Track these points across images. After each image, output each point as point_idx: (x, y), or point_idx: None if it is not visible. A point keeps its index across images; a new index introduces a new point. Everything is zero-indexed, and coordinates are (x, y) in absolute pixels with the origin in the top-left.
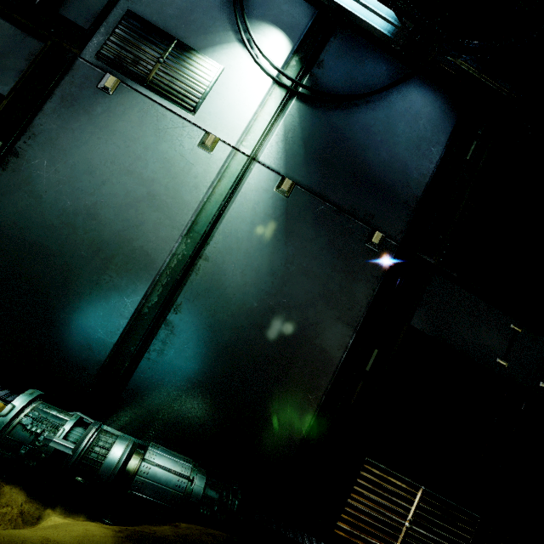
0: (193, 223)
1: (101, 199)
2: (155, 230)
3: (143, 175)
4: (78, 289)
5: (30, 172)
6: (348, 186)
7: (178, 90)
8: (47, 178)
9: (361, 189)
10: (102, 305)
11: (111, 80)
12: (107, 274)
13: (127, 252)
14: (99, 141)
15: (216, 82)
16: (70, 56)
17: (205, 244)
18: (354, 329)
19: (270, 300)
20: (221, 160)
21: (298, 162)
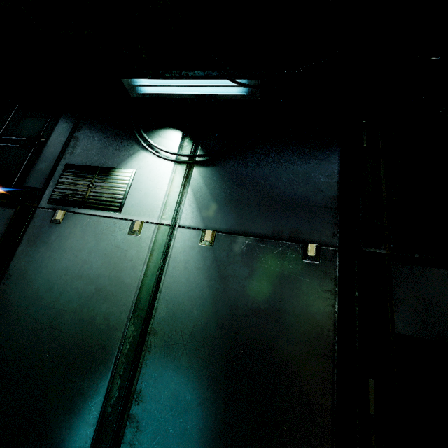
0: (136, 302)
1: (60, 309)
2: (106, 321)
3: (90, 275)
4: (47, 406)
5: (7, 307)
6: (264, 214)
7: (106, 200)
8: (19, 306)
9: (277, 212)
10: (69, 417)
11: (60, 213)
12: (71, 380)
13: (85, 352)
14: (55, 261)
15: (132, 182)
16: (32, 209)
17: (150, 318)
18: (331, 361)
19: (227, 356)
20: (148, 237)
21: (212, 213)
